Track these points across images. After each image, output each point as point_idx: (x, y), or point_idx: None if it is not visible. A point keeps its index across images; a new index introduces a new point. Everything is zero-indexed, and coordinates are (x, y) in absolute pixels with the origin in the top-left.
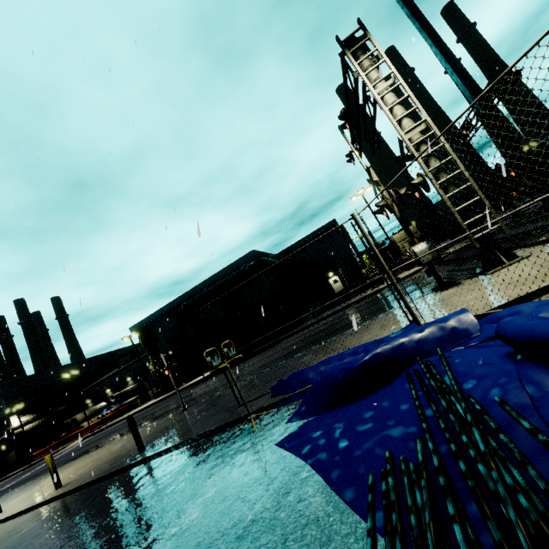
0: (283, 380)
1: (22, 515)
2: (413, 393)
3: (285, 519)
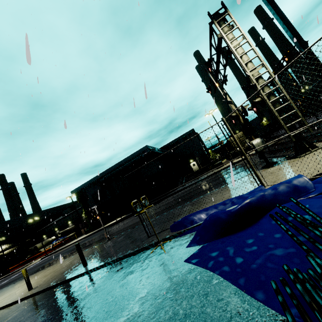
0: (178, 221)
1: (7, 307)
2: (283, 226)
3: (211, 313)
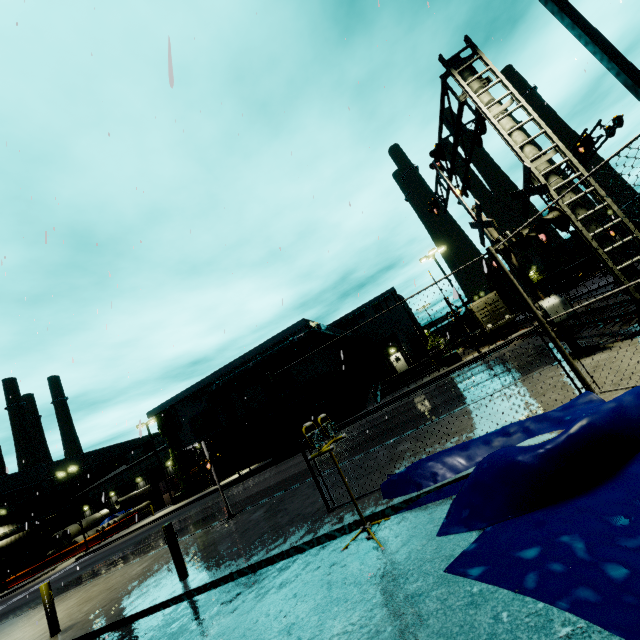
0: (399, 473)
1: None
2: None
3: None
